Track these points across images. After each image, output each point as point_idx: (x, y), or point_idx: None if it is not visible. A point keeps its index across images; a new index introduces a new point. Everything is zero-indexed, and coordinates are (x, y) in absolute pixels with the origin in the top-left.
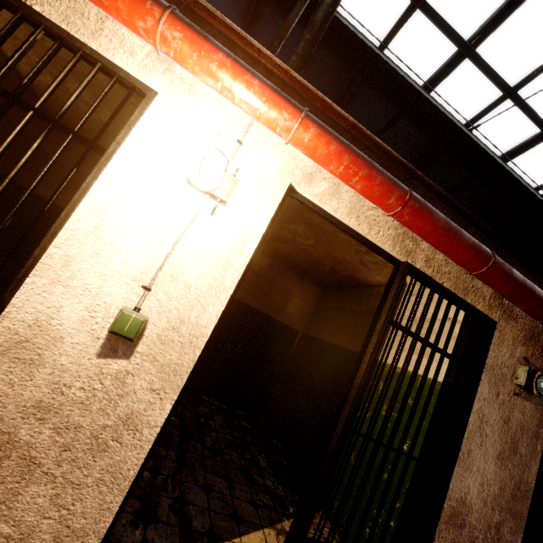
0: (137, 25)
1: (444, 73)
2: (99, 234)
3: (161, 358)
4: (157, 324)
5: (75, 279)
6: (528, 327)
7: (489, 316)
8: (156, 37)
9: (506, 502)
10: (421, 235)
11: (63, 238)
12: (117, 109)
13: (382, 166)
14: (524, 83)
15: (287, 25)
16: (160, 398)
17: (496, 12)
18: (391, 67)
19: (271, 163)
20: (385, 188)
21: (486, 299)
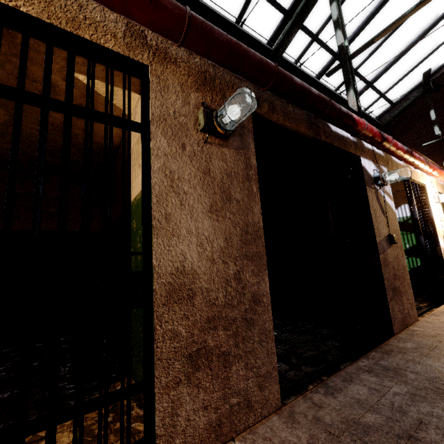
0: None
1: None
2: None
3: None
4: None
5: None
6: (195, 72)
7: (133, 58)
8: None
9: (239, 250)
10: None
11: None
12: None
13: None
14: None
15: None
16: None
17: None
18: None
19: None
20: None
21: (118, 37)
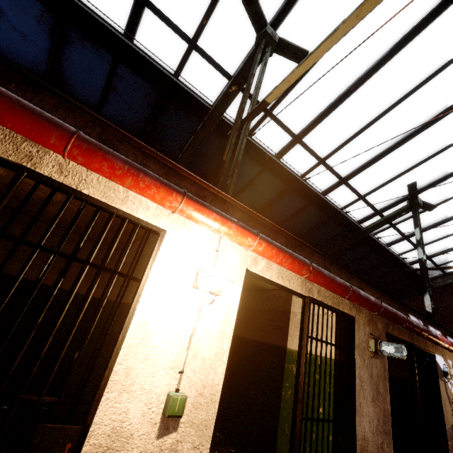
0: (164, 204)
1: (287, 150)
2: (145, 343)
3: (196, 420)
4: (190, 395)
5: (135, 384)
6: (367, 314)
7: (351, 314)
8: (177, 210)
9: (382, 427)
10: (318, 284)
11: (122, 355)
12: (143, 248)
13: (287, 242)
14: (328, 157)
15: (225, 166)
16: (200, 451)
17: (310, 123)
18: (258, 147)
19: (235, 258)
20: (300, 266)
21: (348, 305)
